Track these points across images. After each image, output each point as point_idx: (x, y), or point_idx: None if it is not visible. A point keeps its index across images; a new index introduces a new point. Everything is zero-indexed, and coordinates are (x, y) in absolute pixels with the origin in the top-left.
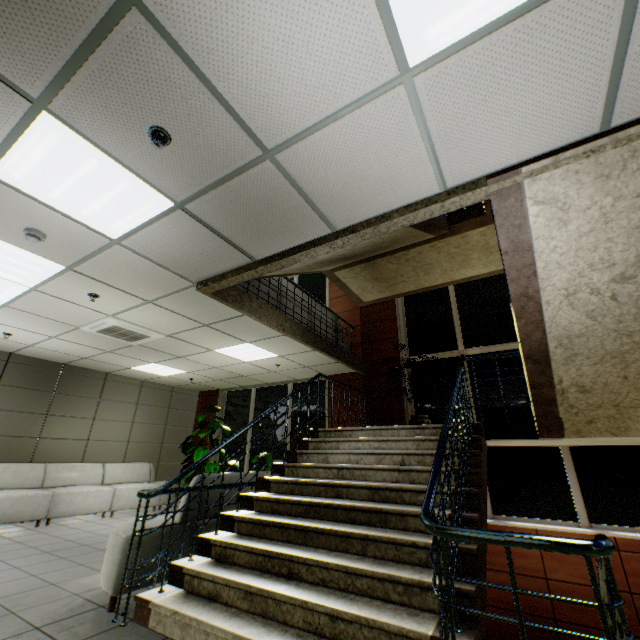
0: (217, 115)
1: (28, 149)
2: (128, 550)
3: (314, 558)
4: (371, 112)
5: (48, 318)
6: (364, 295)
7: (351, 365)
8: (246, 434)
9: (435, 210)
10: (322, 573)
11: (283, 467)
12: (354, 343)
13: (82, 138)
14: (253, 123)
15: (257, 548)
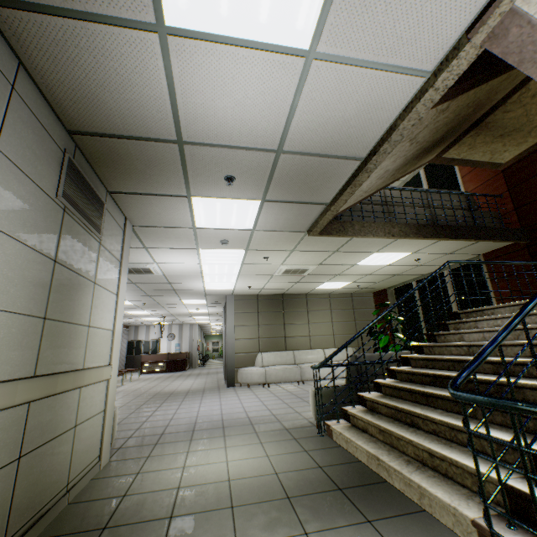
0: (241, 155)
1: (198, 213)
2: (316, 398)
3: (424, 414)
4: (310, 89)
5: (258, 274)
6: (497, 158)
7: (498, 239)
8: (418, 320)
9: (431, 96)
10: (432, 426)
11: (421, 347)
12: (504, 212)
13: (208, 198)
14: (258, 145)
15: (388, 404)
